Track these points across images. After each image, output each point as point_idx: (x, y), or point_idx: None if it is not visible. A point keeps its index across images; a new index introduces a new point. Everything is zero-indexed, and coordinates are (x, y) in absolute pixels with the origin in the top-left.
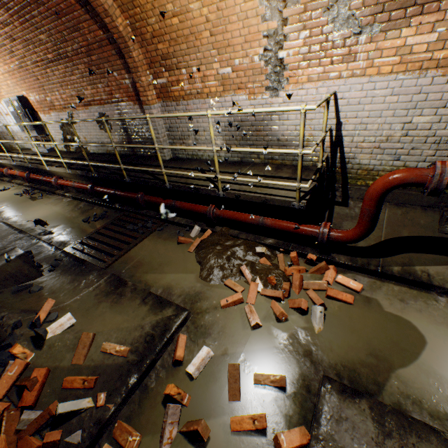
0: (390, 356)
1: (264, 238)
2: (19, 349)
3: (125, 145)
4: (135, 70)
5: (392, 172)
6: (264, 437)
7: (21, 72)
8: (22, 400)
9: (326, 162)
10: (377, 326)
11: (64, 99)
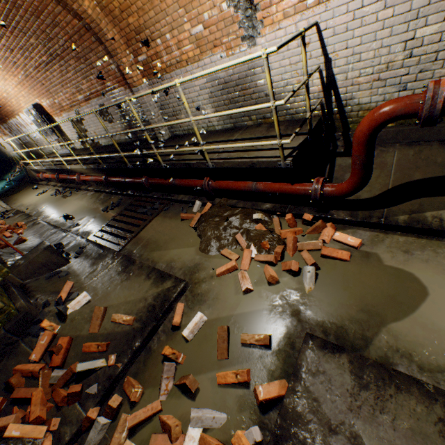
0: (384, 311)
1: (261, 204)
2: (47, 323)
3: (118, 133)
4: (115, 53)
5: (378, 107)
6: (247, 389)
7: (28, 81)
8: (52, 361)
9: (321, 110)
10: (373, 281)
11: (68, 98)
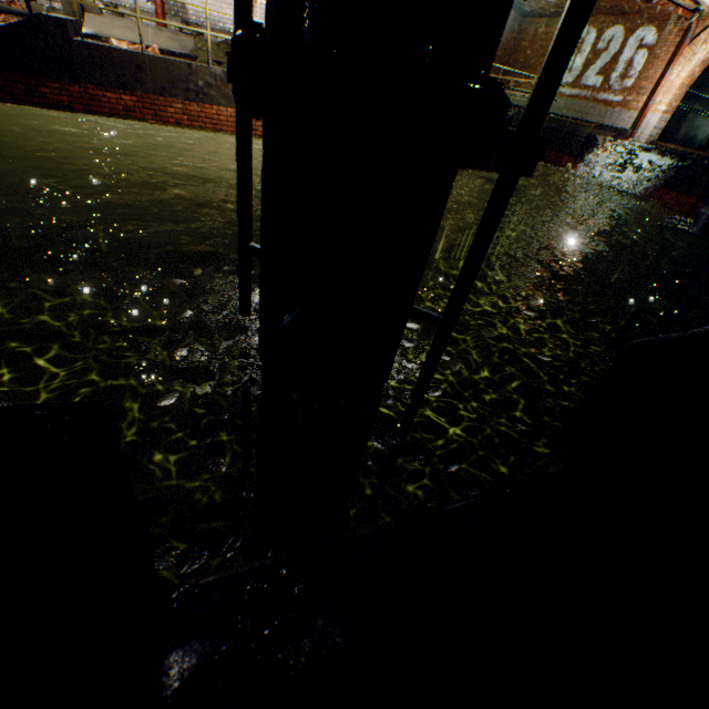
0: None
1: None
2: None
3: None
4: None
5: None
6: None
7: None
8: None
9: None
10: None
11: None
